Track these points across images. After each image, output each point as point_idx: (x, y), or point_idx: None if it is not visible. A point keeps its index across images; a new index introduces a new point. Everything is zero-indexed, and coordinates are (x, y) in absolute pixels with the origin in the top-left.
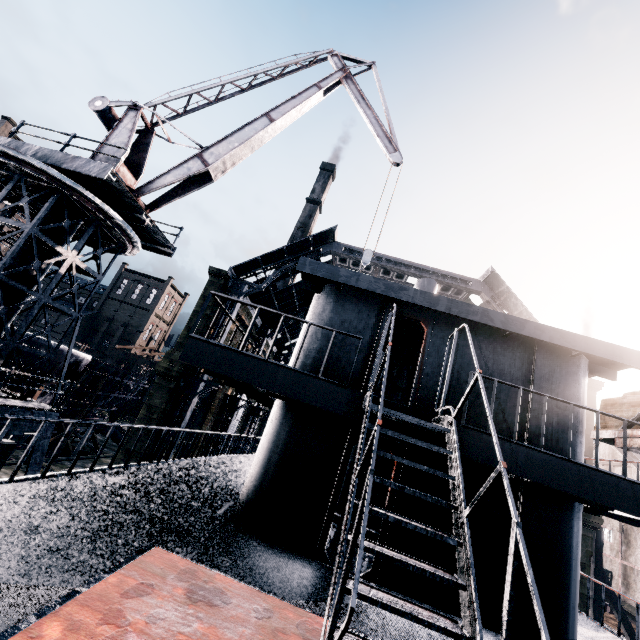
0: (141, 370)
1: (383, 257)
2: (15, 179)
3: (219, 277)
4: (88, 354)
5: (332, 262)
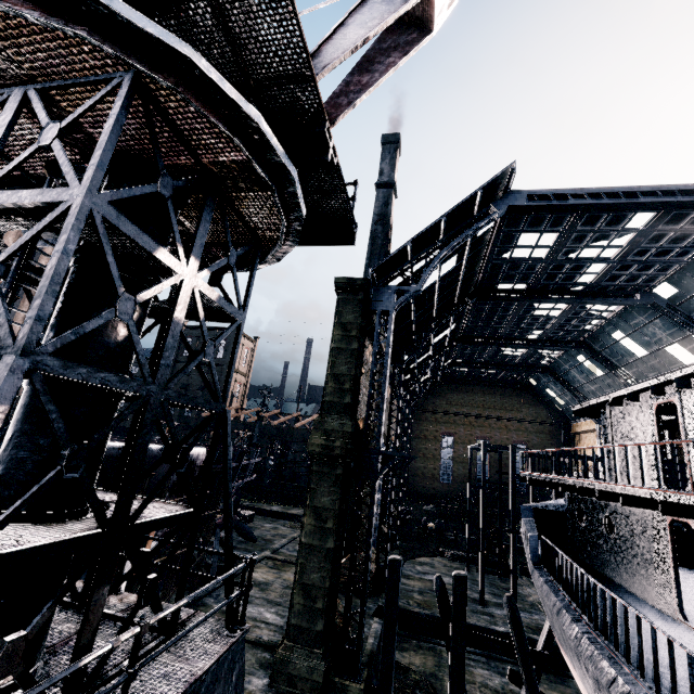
0: (239, 437)
1: (601, 191)
2: (13, 98)
3: (353, 290)
4: (200, 446)
5: (491, 231)
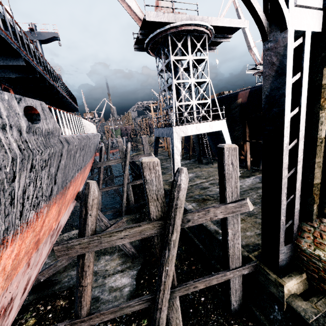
0: None
1: None
2: None
3: None
4: None
5: None
